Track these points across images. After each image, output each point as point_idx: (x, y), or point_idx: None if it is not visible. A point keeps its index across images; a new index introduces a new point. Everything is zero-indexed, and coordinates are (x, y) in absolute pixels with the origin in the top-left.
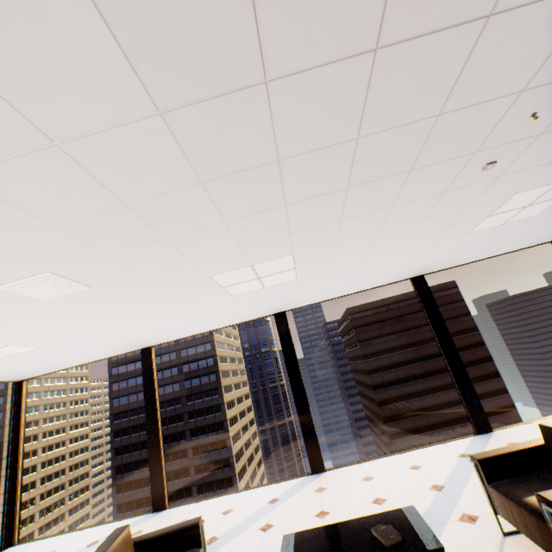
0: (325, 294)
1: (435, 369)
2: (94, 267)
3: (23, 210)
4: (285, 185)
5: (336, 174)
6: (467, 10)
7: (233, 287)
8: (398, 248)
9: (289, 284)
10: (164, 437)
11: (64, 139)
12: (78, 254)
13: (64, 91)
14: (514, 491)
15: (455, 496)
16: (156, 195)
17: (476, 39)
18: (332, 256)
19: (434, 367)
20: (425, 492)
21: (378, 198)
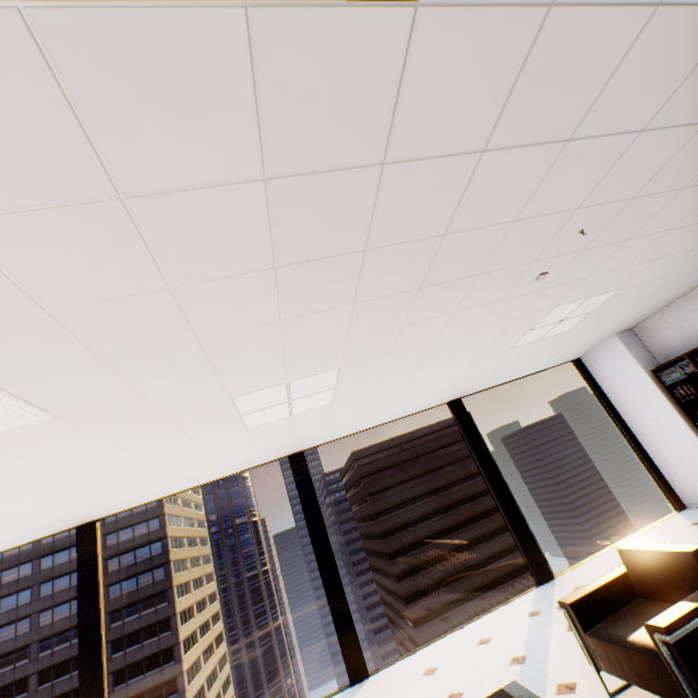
0: (356, 424)
1: (458, 522)
2: (75, 382)
3: (16, 286)
4: (361, 280)
5: (414, 272)
6: (555, 133)
7: (253, 415)
8: (445, 364)
9: (321, 410)
10: (62, 697)
11: (134, 192)
12: (63, 360)
13: (166, 136)
14: (615, 632)
15: (542, 665)
16: (214, 279)
17: (556, 158)
18: (379, 372)
19: (457, 519)
20: (507, 669)
21: (443, 303)
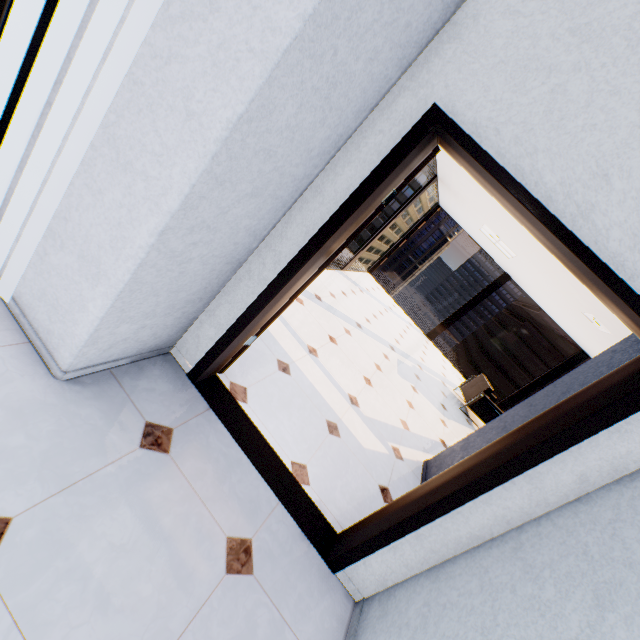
0: None
1: None
2: None
3: None
4: None
5: None
6: None
7: None
8: None
9: None
10: None
11: None
12: None
13: None
14: None
15: None
16: None
17: None
18: None
19: None
20: None
21: None
